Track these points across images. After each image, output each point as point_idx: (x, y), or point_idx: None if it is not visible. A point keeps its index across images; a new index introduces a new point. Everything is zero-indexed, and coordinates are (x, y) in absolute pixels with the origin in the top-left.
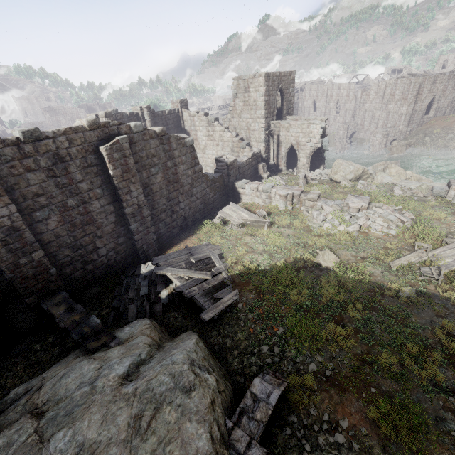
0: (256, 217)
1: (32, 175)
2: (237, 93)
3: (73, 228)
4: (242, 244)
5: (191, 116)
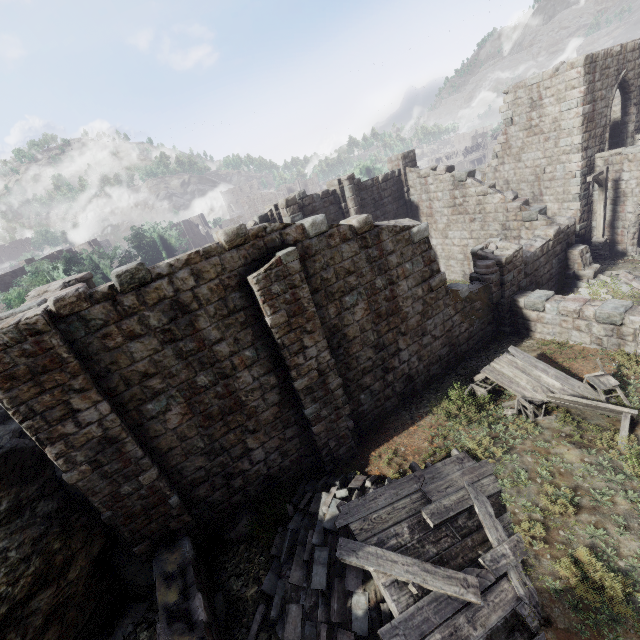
0: (583, 388)
1: (137, 344)
2: (512, 116)
3: (208, 422)
4: (553, 473)
5: (422, 178)
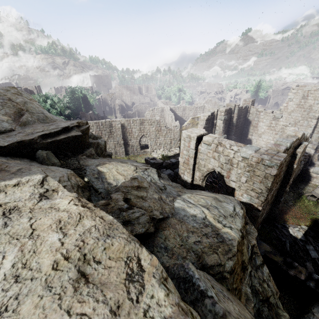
0: None
1: None
2: (292, 98)
3: None
4: None
5: (258, 112)
